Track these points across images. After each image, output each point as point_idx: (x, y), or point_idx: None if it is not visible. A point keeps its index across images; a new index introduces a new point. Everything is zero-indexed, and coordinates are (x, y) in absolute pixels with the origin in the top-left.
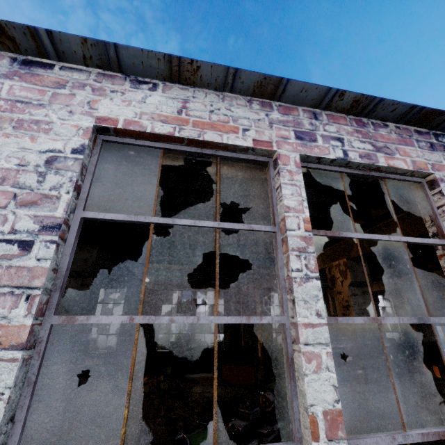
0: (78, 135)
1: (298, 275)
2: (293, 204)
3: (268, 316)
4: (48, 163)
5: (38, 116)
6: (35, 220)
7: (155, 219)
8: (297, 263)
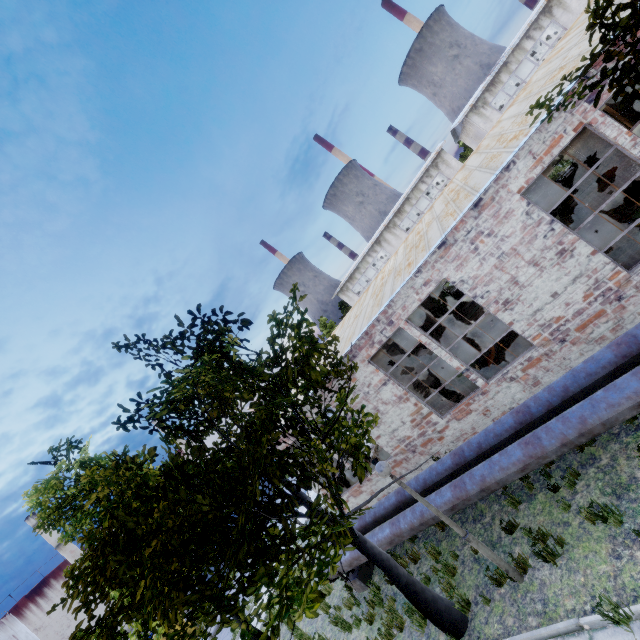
0: (521, 202)
1: (639, 154)
2: (615, 134)
3: (637, 173)
4: (527, 215)
5: (504, 211)
6: (546, 225)
7: (569, 192)
8: (636, 151)
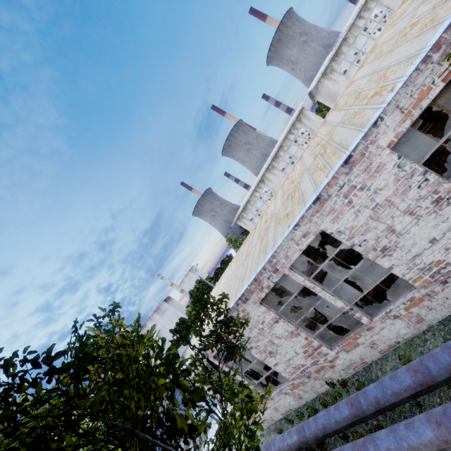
0: (392, 156)
1: None
2: None
3: None
4: (399, 168)
5: (375, 165)
6: (419, 176)
7: (441, 142)
8: None
